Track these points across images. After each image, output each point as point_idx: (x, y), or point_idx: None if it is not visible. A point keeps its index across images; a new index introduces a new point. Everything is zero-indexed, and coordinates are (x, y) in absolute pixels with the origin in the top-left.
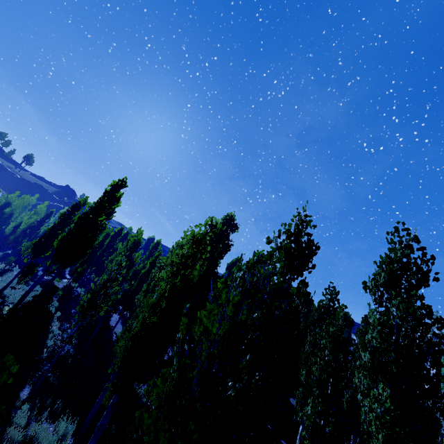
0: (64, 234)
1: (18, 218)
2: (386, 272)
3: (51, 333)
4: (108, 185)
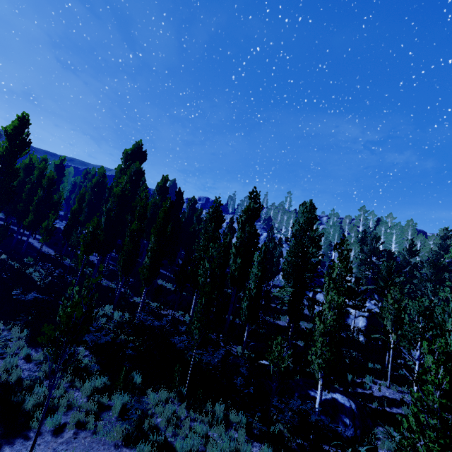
0: None
1: None
2: (246, 216)
3: (28, 272)
4: (9, 126)
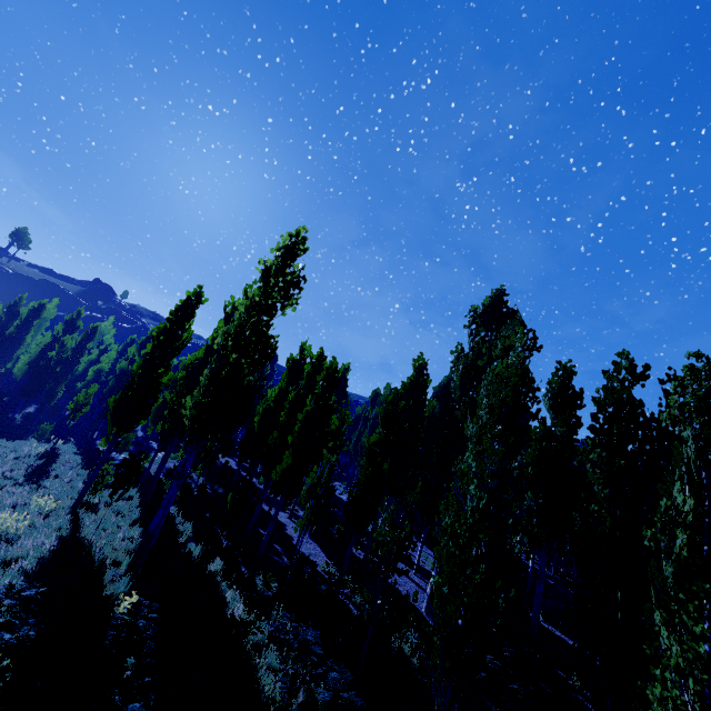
0: (202, 380)
1: (31, 346)
2: None
3: (250, 643)
4: (271, 249)
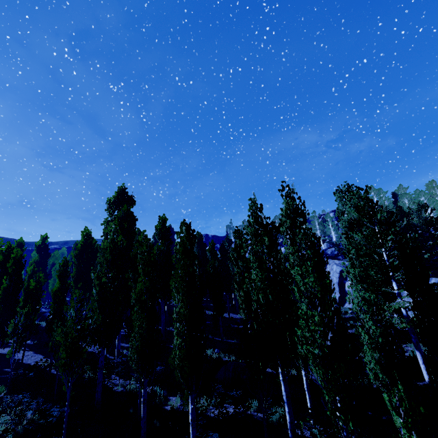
0: None
1: None
2: (290, 219)
3: None
4: None
